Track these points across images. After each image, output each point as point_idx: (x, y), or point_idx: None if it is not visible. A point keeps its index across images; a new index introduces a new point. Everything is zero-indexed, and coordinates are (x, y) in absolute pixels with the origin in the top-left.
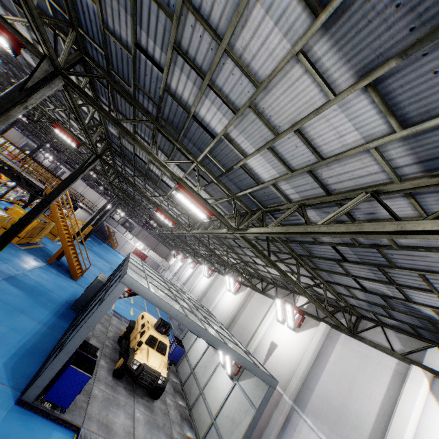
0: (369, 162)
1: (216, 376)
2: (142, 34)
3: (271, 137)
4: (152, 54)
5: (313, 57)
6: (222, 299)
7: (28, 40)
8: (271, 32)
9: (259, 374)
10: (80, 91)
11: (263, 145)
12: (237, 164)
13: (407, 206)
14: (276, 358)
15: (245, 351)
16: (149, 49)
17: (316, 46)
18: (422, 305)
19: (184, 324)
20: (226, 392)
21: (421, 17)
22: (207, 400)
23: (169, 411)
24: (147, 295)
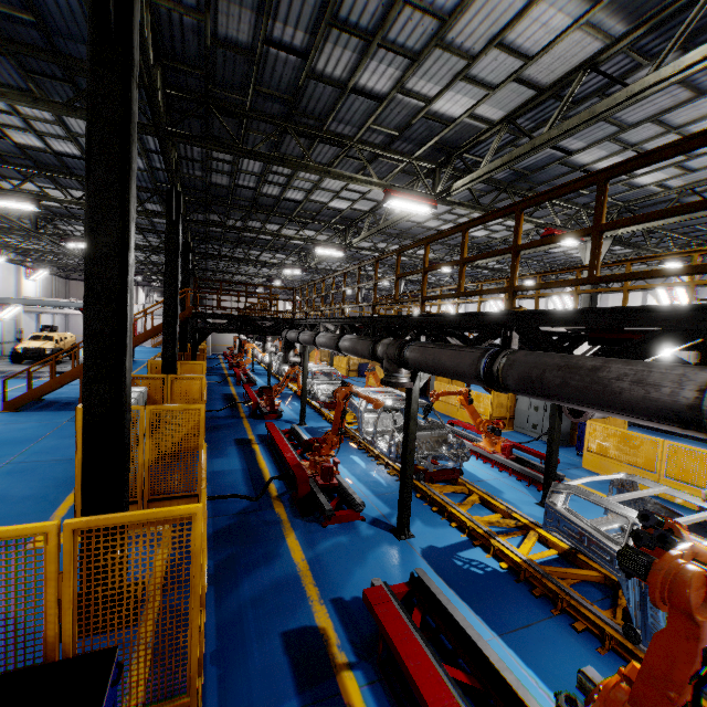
0: None
1: None
2: None
3: None
4: None
5: None
6: None
7: None
8: None
9: None
10: None
11: None
12: None
13: None
14: None
15: None
16: None
17: None
18: None
19: None
20: None
21: None
22: None
23: None
24: None
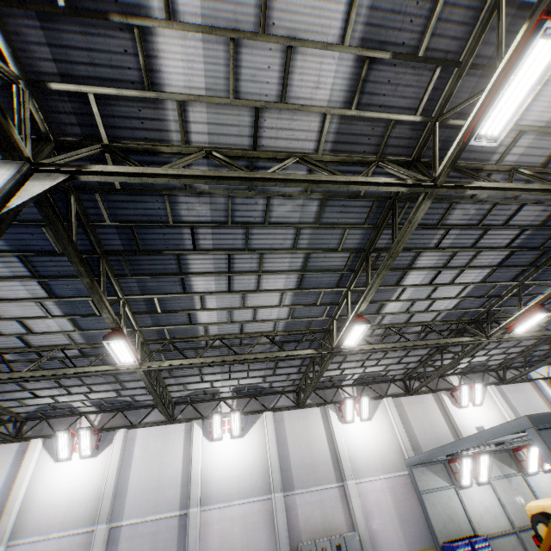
0: None
1: (538, 490)
2: None
3: None
4: None
5: None
6: (351, 441)
7: None
8: None
9: None
10: None
11: None
12: None
13: None
14: None
15: None
16: None
17: None
18: None
19: None
20: None
21: None
22: None
23: None
24: None
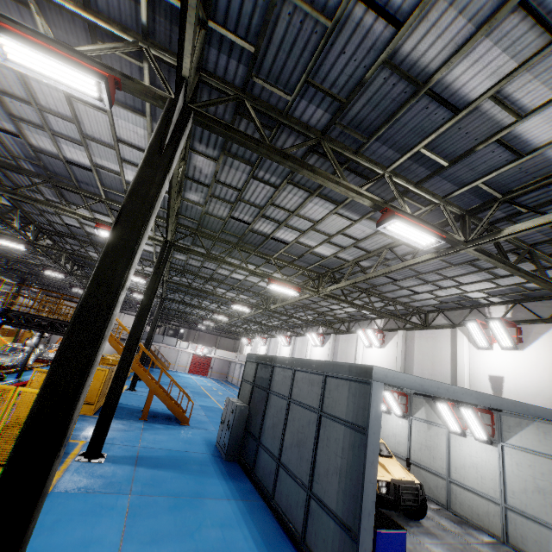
0: None
1: (457, 450)
2: None
3: None
4: None
5: None
6: (366, 361)
7: (123, 75)
8: None
9: None
10: (221, 127)
11: None
12: (490, 139)
13: None
14: (514, 392)
15: None
16: None
17: None
18: None
19: (459, 398)
20: (495, 463)
21: None
22: (469, 486)
23: (442, 525)
24: (408, 382)
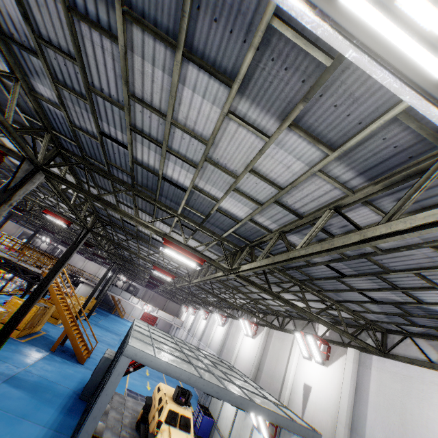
0: (321, 183)
1: None
2: (103, 124)
3: (232, 180)
4: (115, 137)
5: (241, 114)
6: (242, 346)
7: (10, 149)
8: (202, 103)
9: (297, 429)
10: (60, 179)
11: (228, 188)
12: (213, 209)
13: (370, 212)
14: (314, 403)
15: (277, 403)
16: (112, 133)
17: (239, 106)
18: (434, 304)
19: (199, 388)
20: None
21: (306, 72)
22: None
23: None
24: (154, 364)
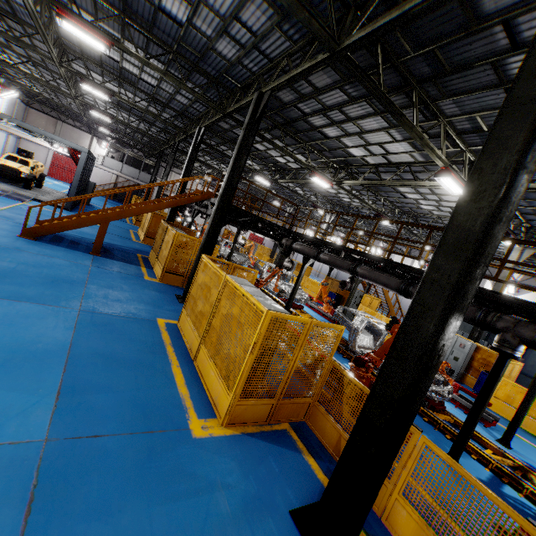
0: None
1: None
2: None
3: None
4: None
5: None
6: None
7: None
8: None
9: None
10: None
11: None
12: None
13: None
14: None
15: None
16: None
17: None
18: None
19: None
20: None
21: None
22: None
23: None
24: None
